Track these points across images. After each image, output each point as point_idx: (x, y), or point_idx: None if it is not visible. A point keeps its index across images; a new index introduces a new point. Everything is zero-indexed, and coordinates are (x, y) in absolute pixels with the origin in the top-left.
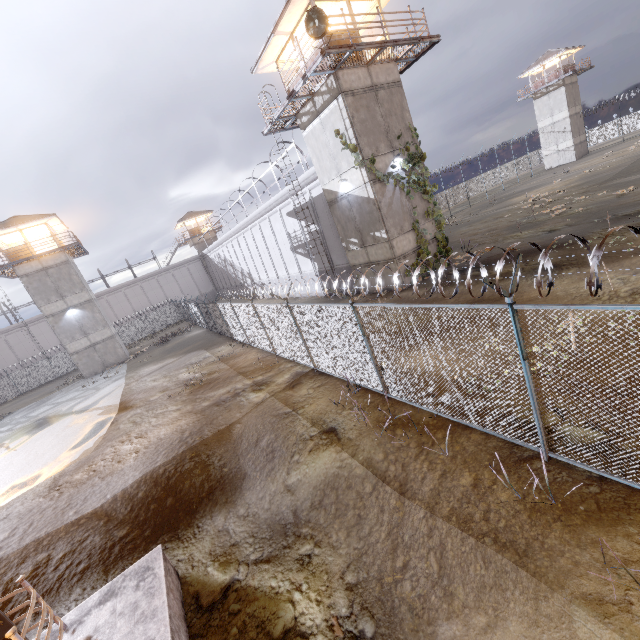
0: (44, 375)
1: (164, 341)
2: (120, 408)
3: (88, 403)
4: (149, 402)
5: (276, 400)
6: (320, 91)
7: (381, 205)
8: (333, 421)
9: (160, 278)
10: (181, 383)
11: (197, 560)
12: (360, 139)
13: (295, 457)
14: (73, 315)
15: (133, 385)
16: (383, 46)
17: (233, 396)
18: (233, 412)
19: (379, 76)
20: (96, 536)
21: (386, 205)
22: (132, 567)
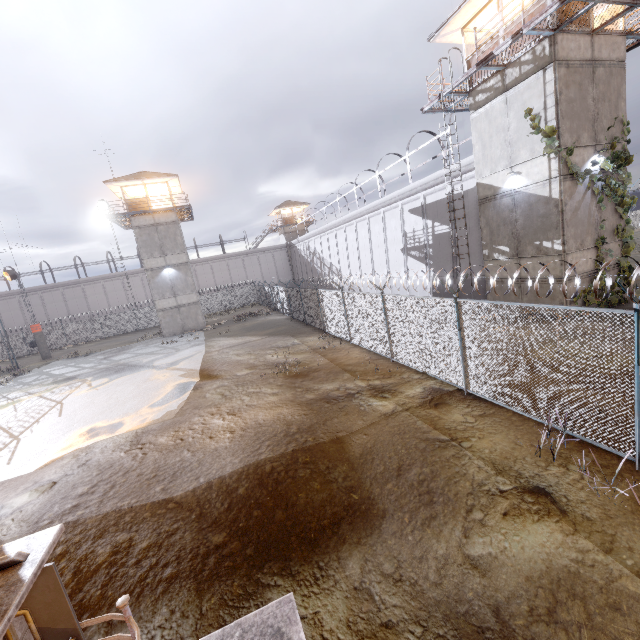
0: (127, 325)
1: (243, 319)
2: (203, 375)
3: (168, 361)
4: (236, 376)
5: (415, 417)
6: (519, 61)
7: (565, 208)
8: (537, 477)
9: (246, 259)
10: (271, 365)
11: (328, 629)
12: (562, 122)
13: (475, 514)
14: (168, 274)
15: (214, 354)
16: (635, 3)
17: (346, 396)
18: (352, 417)
19: (602, 50)
20: (186, 531)
21: (571, 209)
22: (252, 617)
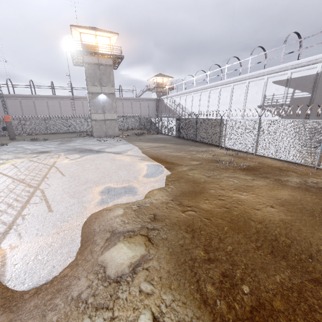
0: (62, 128)
1: (142, 134)
2: (160, 161)
3: (116, 150)
4: (193, 164)
5: None
6: None
7: None
8: None
9: (133, 102)
10: (209, 160)
11: None
12: None
13: None
14: (102, 98)
15: (149, 150)
16: None
17: None
18: None
19: None
20: None
21: None
22: None
